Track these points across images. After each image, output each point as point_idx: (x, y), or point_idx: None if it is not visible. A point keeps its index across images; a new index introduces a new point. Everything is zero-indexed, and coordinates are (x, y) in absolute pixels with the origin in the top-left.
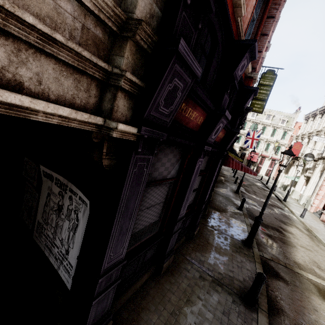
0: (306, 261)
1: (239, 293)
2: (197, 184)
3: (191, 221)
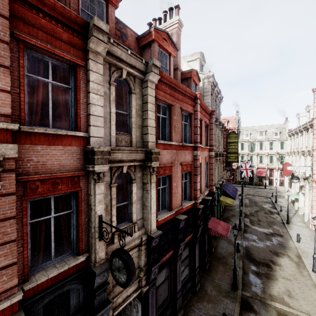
0: (280, 292)
1: None
2: (187, 262)
3: (192, 283)
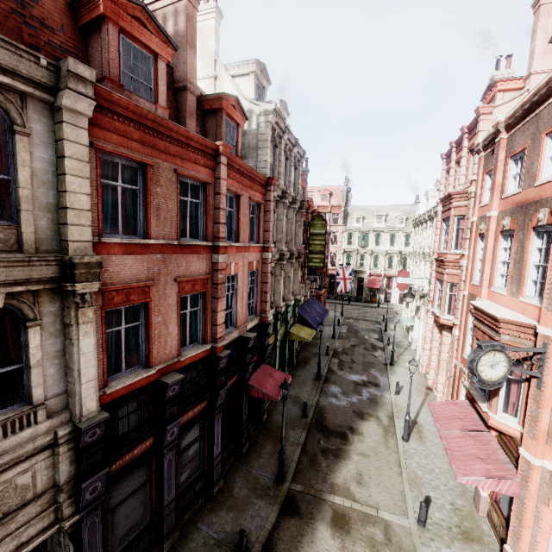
0: (348, 478)
1: (236, 548)
2: (197, 450)
3: (205, 481)
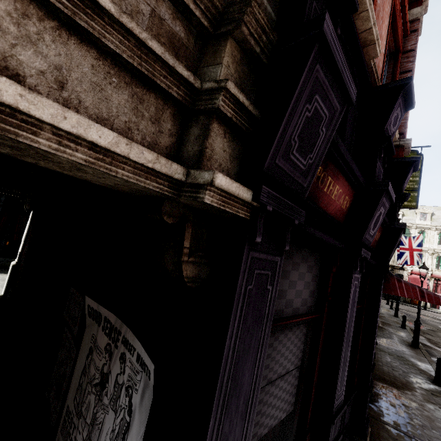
0: None
1: None
2: None
3: (352, 412)
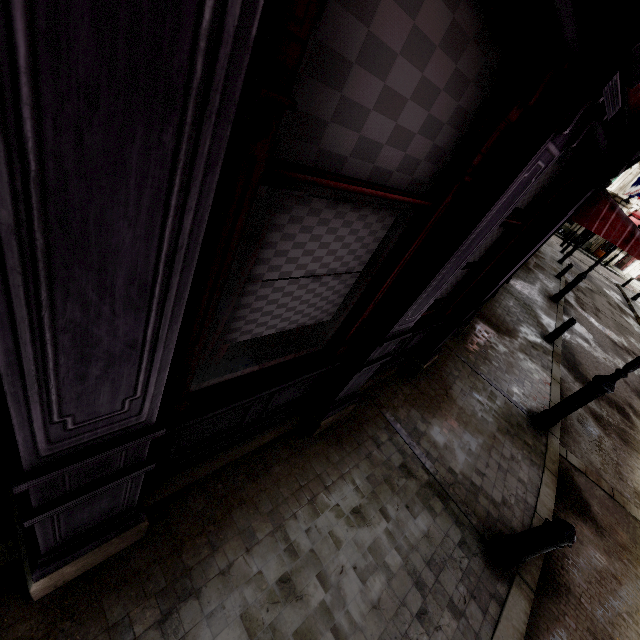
0: None
1: (482, 528)
2: (481, 251)
3: (424, 339)
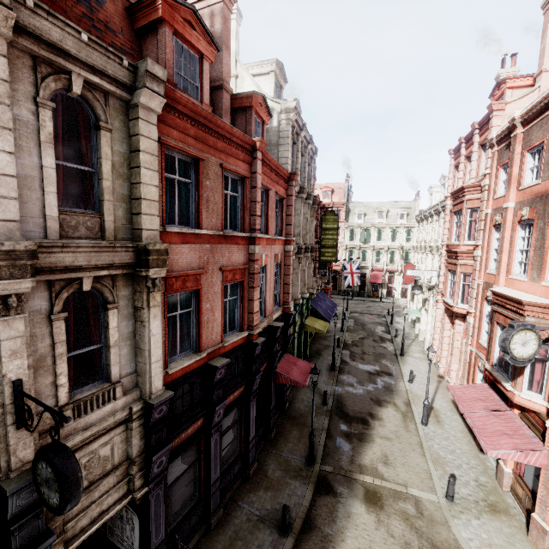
0: (374, 459)
1: (278, 524)
2: (235, 433)
3: (242, 463)
